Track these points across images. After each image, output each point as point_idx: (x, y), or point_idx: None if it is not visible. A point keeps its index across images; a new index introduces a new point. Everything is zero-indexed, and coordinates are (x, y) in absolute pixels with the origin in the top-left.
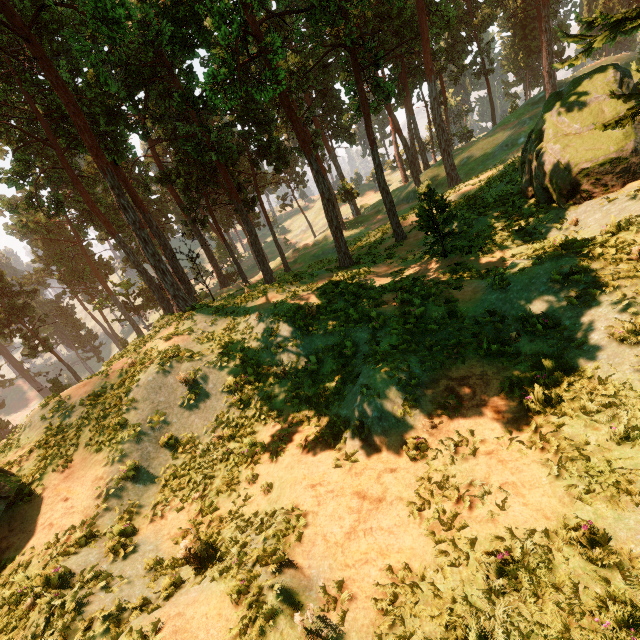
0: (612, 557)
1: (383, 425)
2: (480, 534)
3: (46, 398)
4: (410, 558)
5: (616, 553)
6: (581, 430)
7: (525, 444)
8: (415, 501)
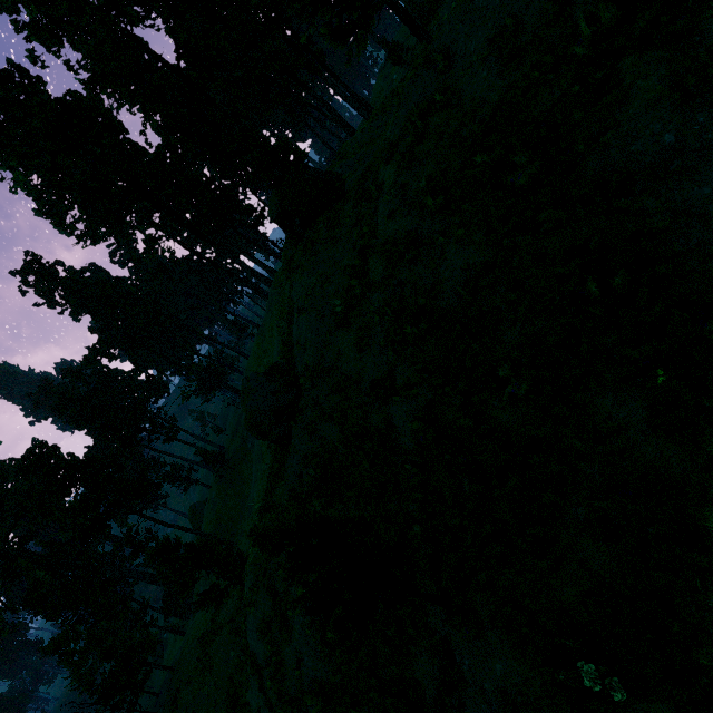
0: None
1: None
2: None
3: None
4: None
5: None
6: None
7: None
8: None
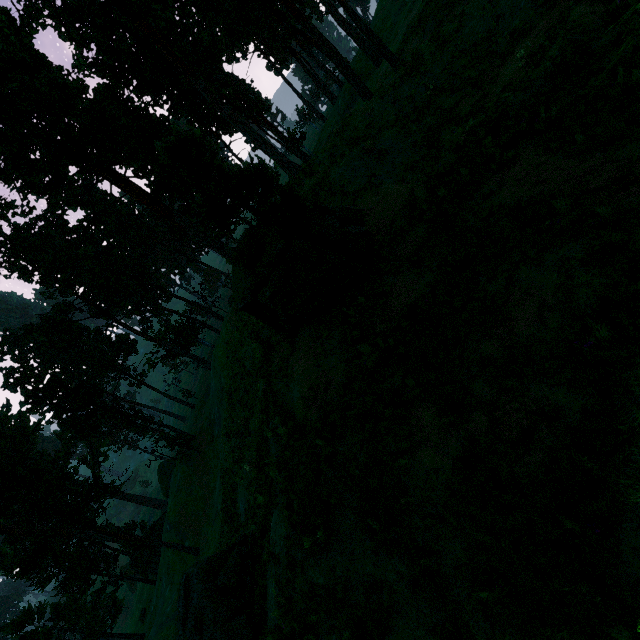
0: None
1: None
2: None
3: None
4: None
5: None
6: None
7: None
8: None
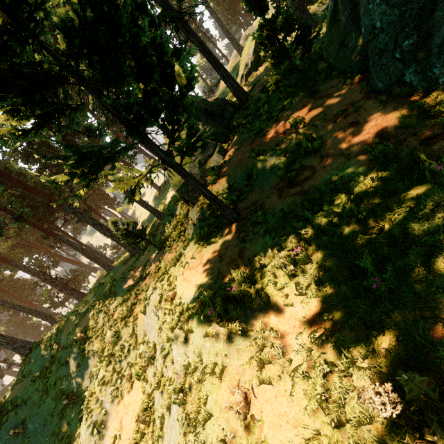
0: None
1: None
2: None
3: None
4: None
5: None
6: None
7: None
8: None
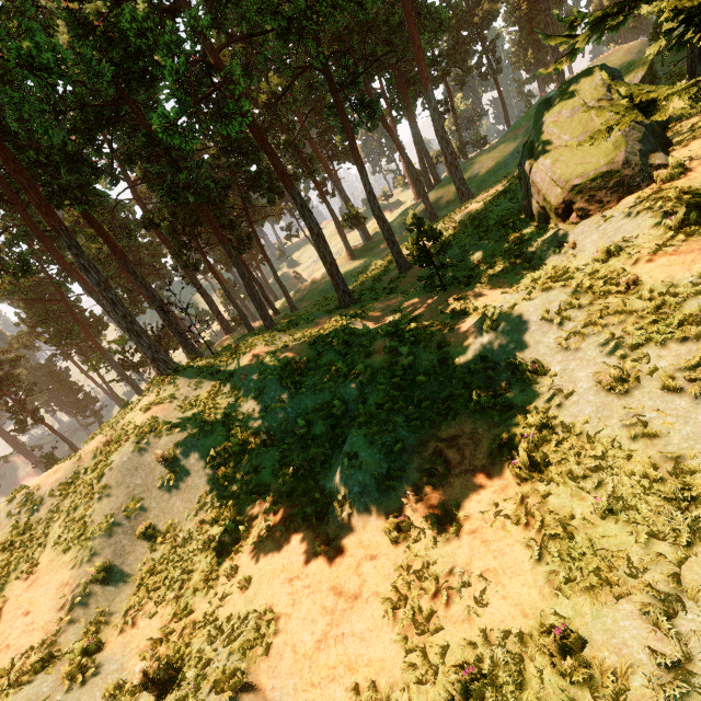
0: (583, 670)
1: (365, 502)
2: (453, 639)
3: (13, 490)
4: (378, 673)
5: (589, 663)
6: (567, 500)
7: (510, 519)
8: (392, 597)
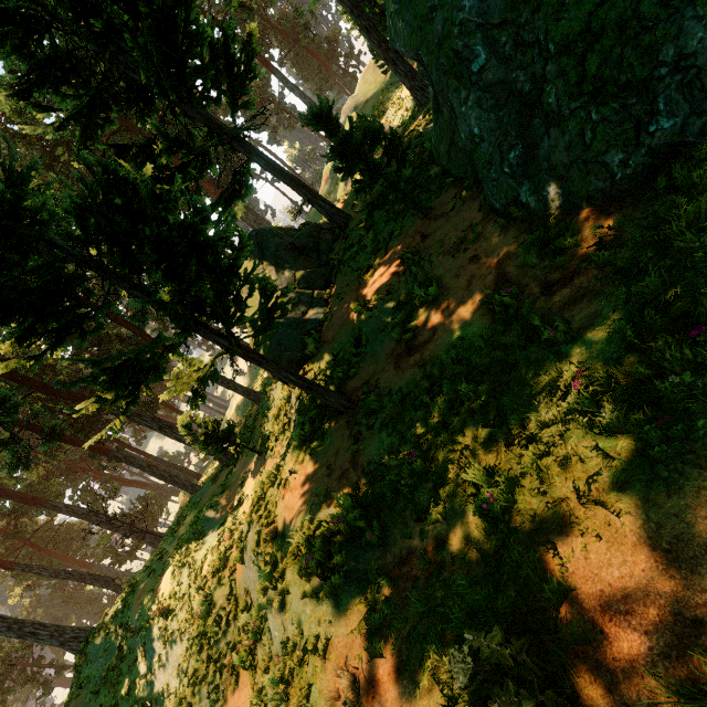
0: None
1: None
2: None
3: None
4: None
5: None
6: None
7: None
8: None
